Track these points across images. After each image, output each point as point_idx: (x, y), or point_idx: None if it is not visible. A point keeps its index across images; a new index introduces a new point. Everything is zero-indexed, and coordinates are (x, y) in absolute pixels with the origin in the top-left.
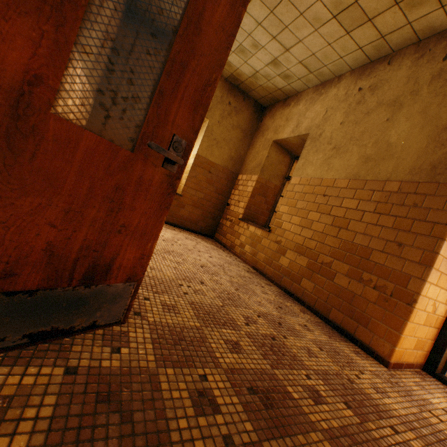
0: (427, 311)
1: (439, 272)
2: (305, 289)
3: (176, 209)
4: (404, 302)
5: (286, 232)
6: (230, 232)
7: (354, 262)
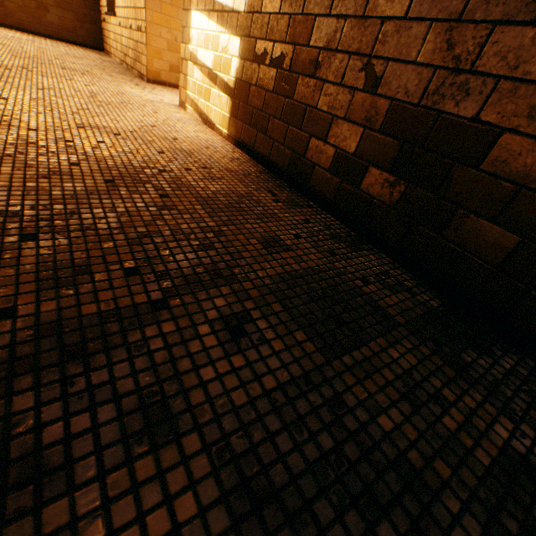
0: (167, 39)
1: (158, 1)
2: (131, 58)
3: (40, 15)
4: (144, 32)
5: (120, 10)
6: (107, 35)
7: (135, 15)
